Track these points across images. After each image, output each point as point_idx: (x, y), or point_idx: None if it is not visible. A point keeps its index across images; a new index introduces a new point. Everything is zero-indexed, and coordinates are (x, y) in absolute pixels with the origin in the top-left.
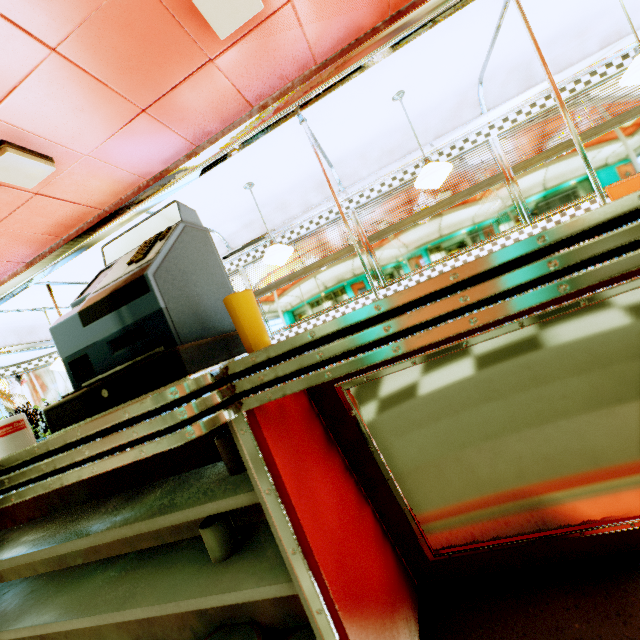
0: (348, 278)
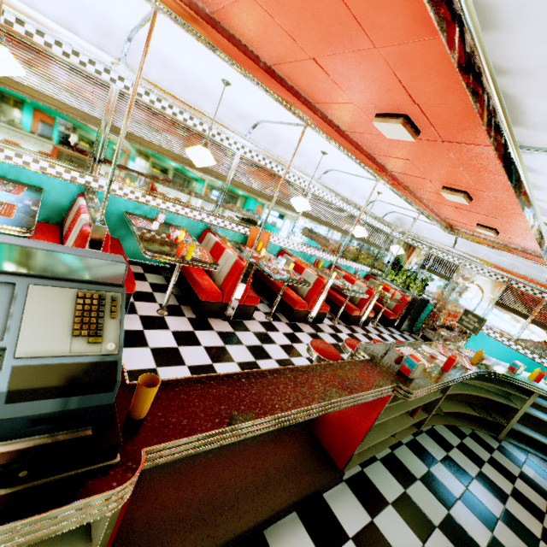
0: (60, 137)
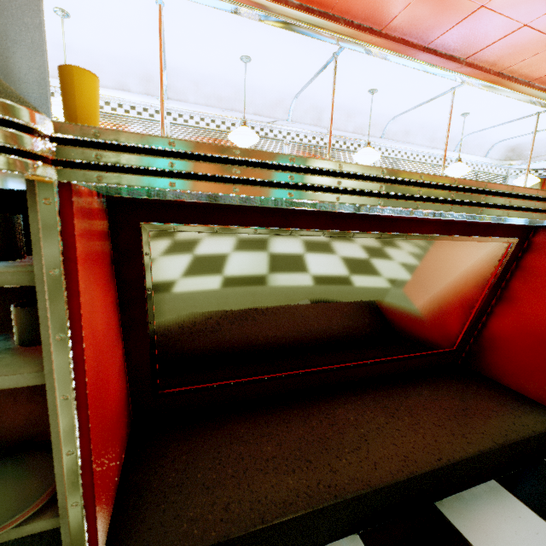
0: None
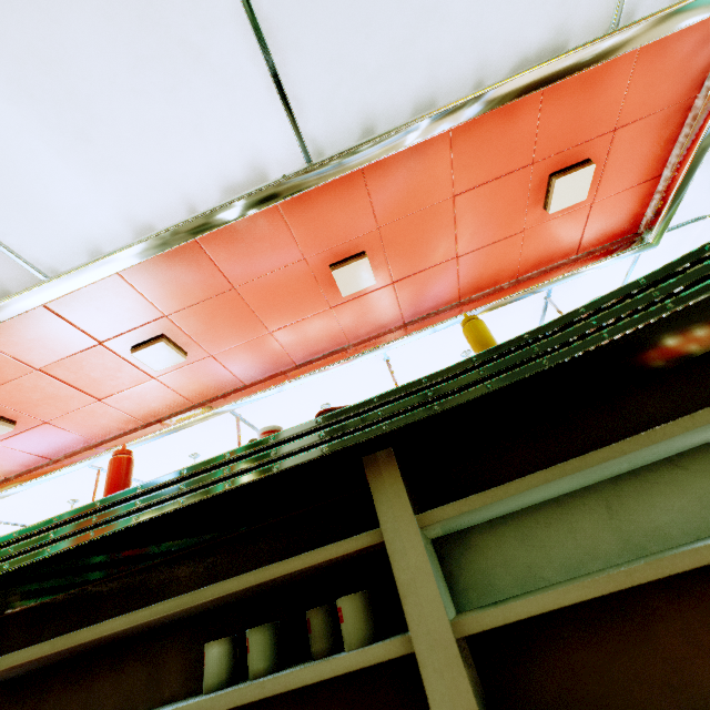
0: None
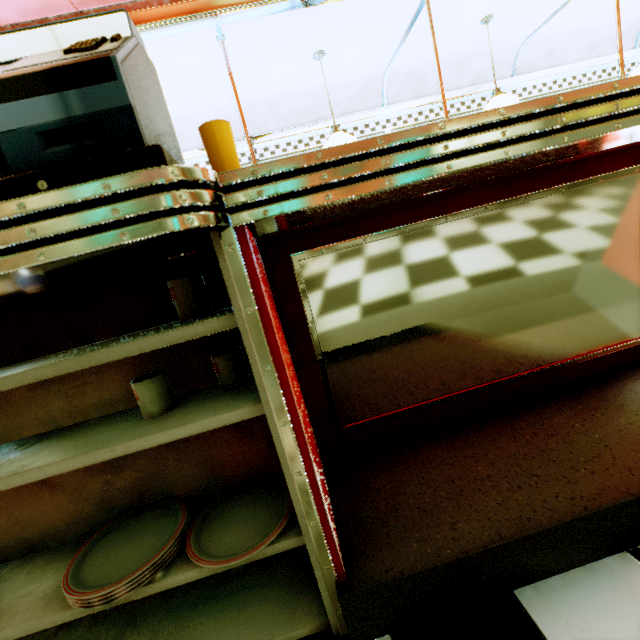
0: None
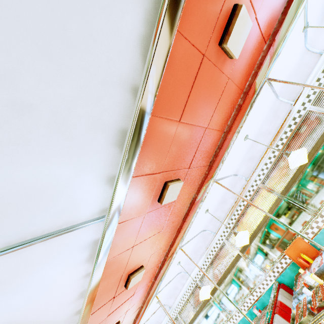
0: (215, 313)
